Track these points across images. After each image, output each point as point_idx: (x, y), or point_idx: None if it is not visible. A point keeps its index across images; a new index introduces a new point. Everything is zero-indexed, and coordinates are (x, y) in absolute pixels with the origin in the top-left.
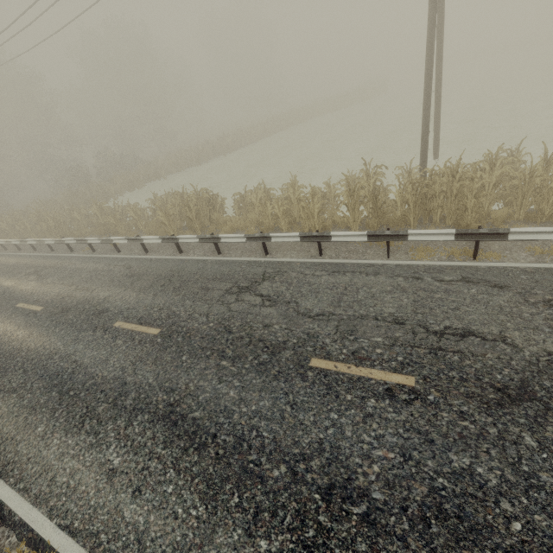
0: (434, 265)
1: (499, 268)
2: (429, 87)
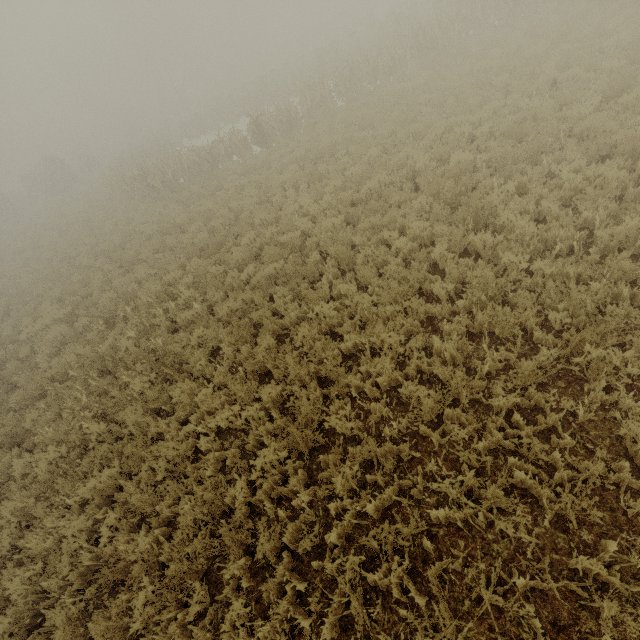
0: None
1: None
2: None
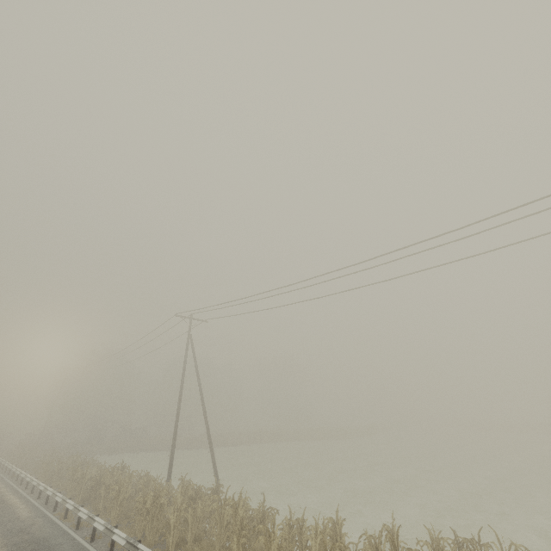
0: (48, 515)
1: (54, 521)
2: (174, 433)
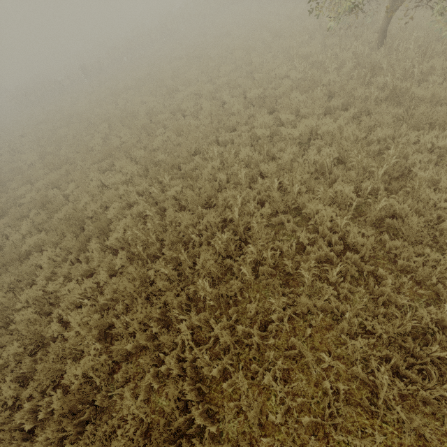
0: None
1: None
2: None
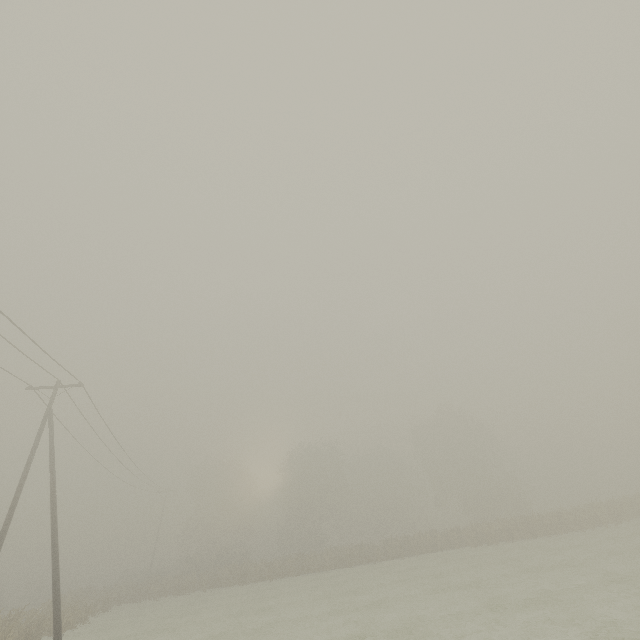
0: None
1: None
2: None
